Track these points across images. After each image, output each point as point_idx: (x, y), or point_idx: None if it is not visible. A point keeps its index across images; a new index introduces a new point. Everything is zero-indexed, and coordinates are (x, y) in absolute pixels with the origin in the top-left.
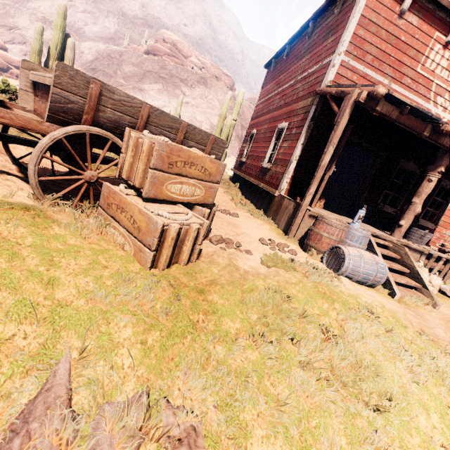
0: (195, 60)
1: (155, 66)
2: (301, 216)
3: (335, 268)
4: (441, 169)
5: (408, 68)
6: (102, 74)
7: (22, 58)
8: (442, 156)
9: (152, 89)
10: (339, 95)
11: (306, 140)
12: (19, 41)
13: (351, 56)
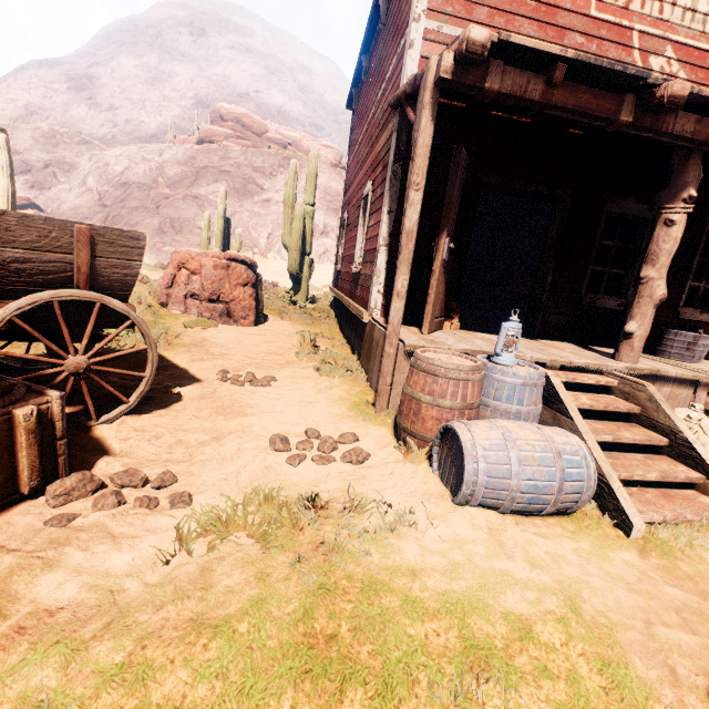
0: (275, 136)
1: (212, 158)
2: (390, 359)
3: (453, 486)
4: (690, 192)
5: (571, 14)
6: (137, 187)
7: (29, 192)
8: (683, 163)
9: (213, 192)
10: (415, 88)
11: (397, 203)
12: (21, 171)
13: (442, 18)
